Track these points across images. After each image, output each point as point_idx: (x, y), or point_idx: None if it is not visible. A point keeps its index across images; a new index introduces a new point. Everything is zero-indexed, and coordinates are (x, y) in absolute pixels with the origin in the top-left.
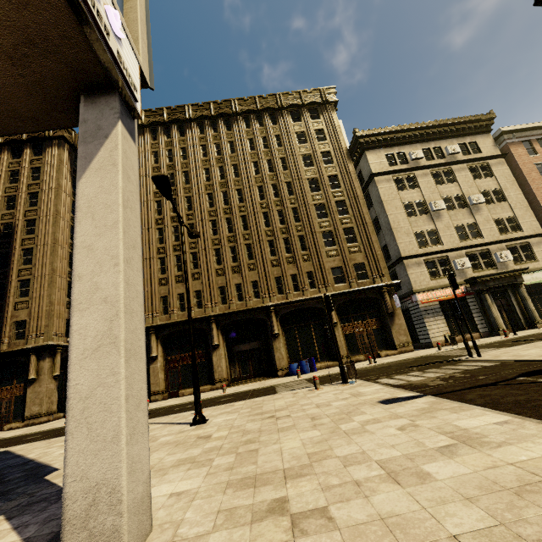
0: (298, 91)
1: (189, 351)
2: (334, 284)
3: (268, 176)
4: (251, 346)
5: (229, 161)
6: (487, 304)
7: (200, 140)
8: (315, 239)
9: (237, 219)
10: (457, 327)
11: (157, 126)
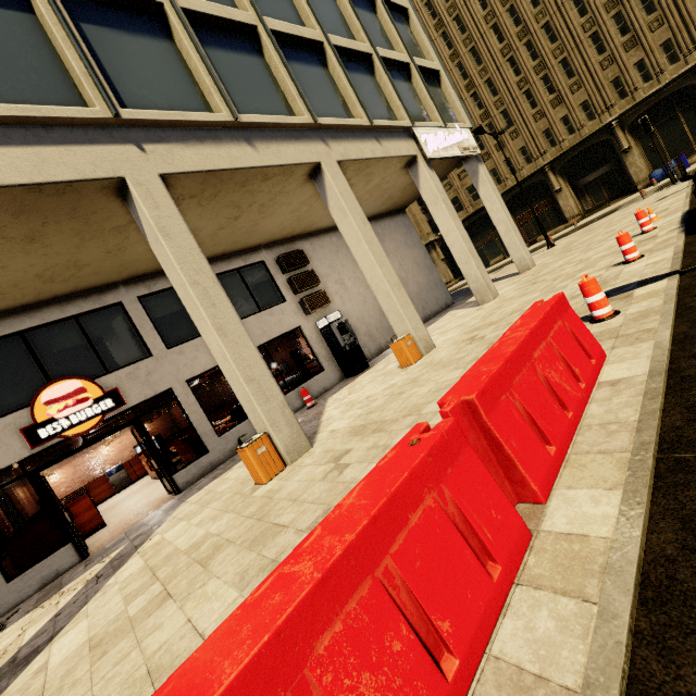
0: None
1: (533, 205)
2: None
3: None
4: (600, 173)
5: None
6: None
7: None
8: None
9: (538, 37)
10: None
11: None
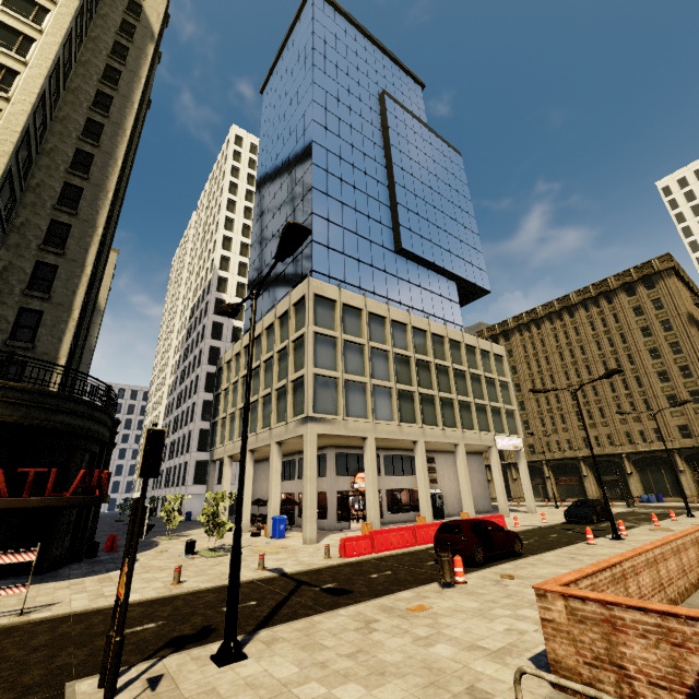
0: (628, 270)
1: (568, 476)
2: (679, 439)
3: (609, 351)
4: (614, 478)
5: (576, 343)
6: None
7: (551, 330)
8: (657, 402)
9: (588, 389)
10: None
11: (521, 326)
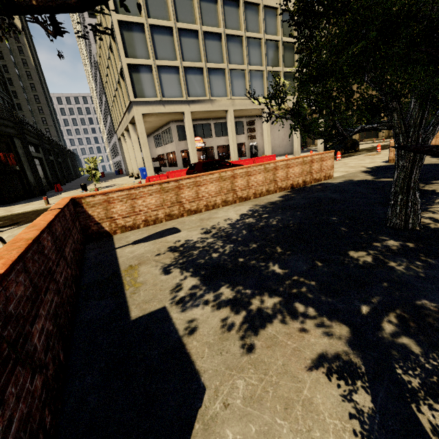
0: None
1: None
2: None
3: None
4: None
5: None
6: None
7: None
8: None
9: None
10: None
11: None
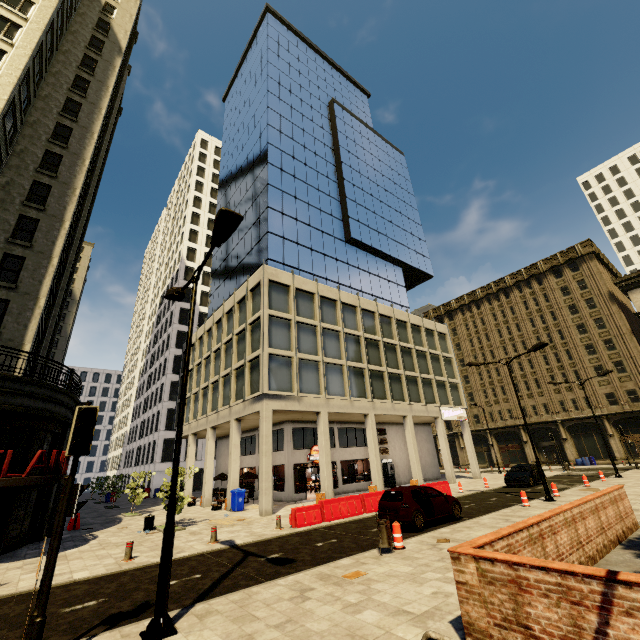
0: (555, 255)
1: (510, 443)
2: (607, 406)
3: (542, 328)
4: (551, 444)
5: (512, 321)
6: None
7: (490, 310)
8: (586, 372)
9: (524, 363)
10: None
11: (463, 307)
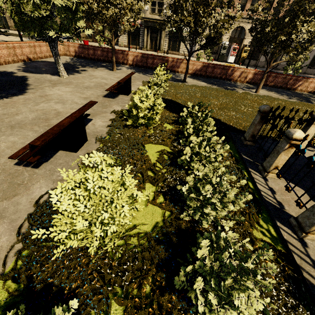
0: None
1: None
2: None
3: None
4: None
5: None
6: (144, 34)
7: None
8: None
9: None
10: (132, 41)
11: None
